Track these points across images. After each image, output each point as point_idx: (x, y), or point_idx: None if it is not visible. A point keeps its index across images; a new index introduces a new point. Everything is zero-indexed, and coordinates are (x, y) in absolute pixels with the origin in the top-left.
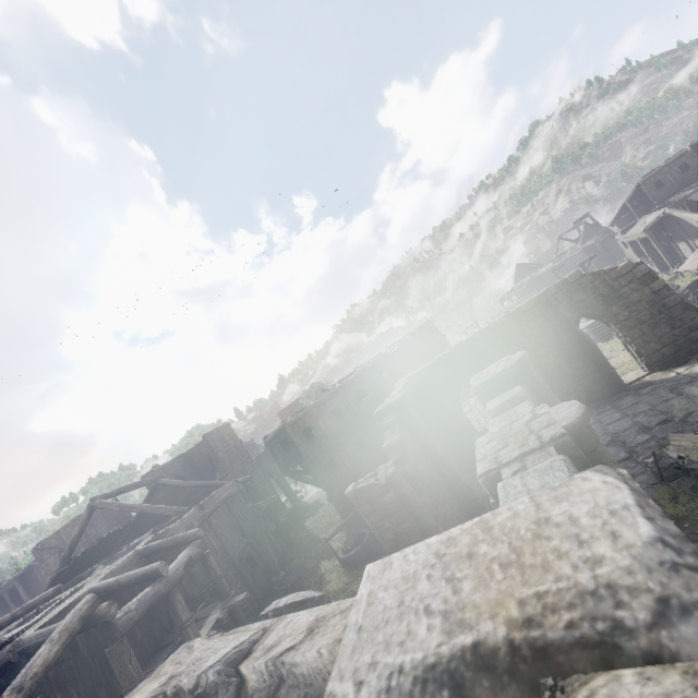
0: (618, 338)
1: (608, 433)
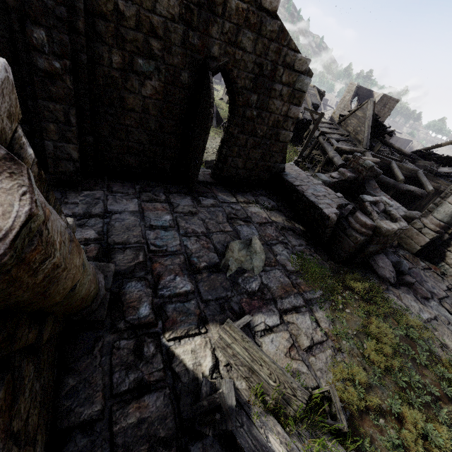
0: (225, 132)
1: (144, 245)
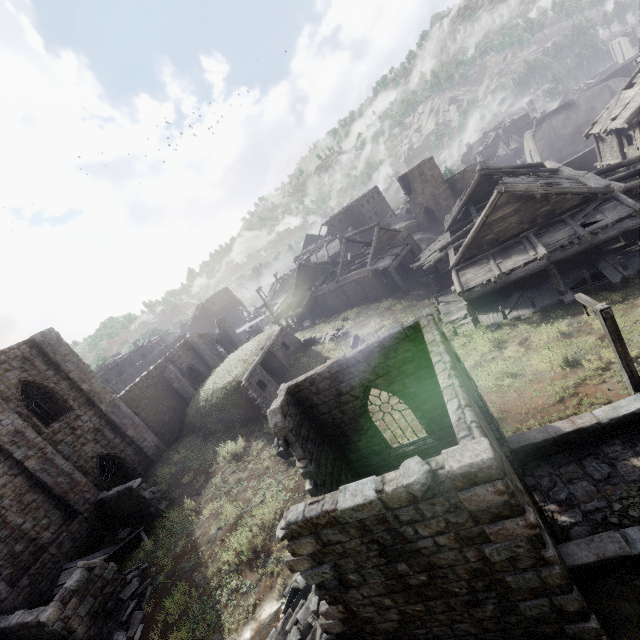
0: None
1: None
